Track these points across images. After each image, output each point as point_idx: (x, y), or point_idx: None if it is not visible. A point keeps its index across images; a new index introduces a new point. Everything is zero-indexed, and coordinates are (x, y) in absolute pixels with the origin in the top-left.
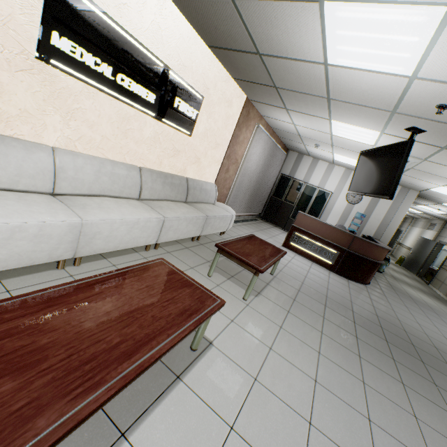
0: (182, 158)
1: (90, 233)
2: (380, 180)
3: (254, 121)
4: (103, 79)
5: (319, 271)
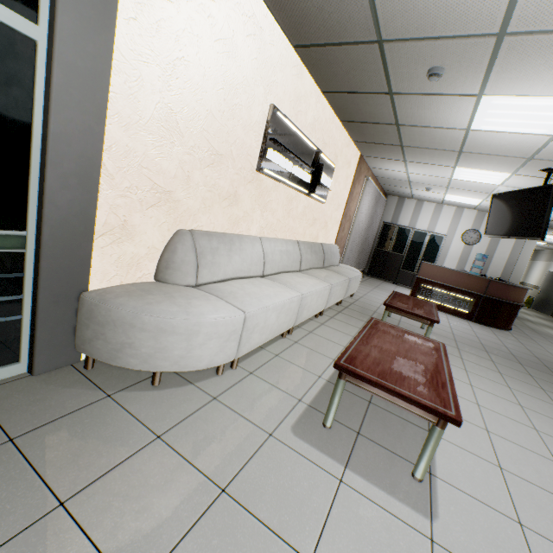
0: (317, 226)
1: (303, 305)
2: (526, 222)
3: (363, 175)
4: (285, 174)
5: (458, 321)
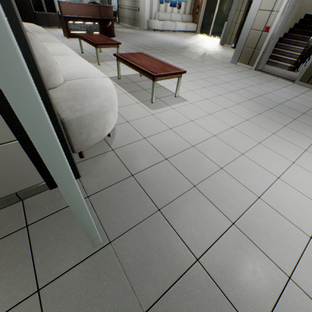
0: None
1: None
2: None
3: None
4: None
5: None
